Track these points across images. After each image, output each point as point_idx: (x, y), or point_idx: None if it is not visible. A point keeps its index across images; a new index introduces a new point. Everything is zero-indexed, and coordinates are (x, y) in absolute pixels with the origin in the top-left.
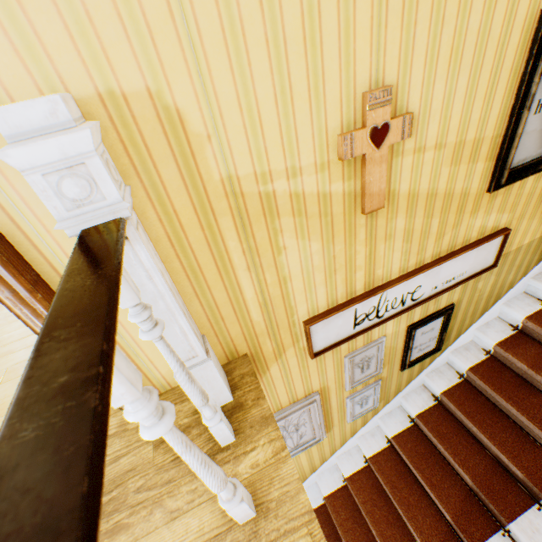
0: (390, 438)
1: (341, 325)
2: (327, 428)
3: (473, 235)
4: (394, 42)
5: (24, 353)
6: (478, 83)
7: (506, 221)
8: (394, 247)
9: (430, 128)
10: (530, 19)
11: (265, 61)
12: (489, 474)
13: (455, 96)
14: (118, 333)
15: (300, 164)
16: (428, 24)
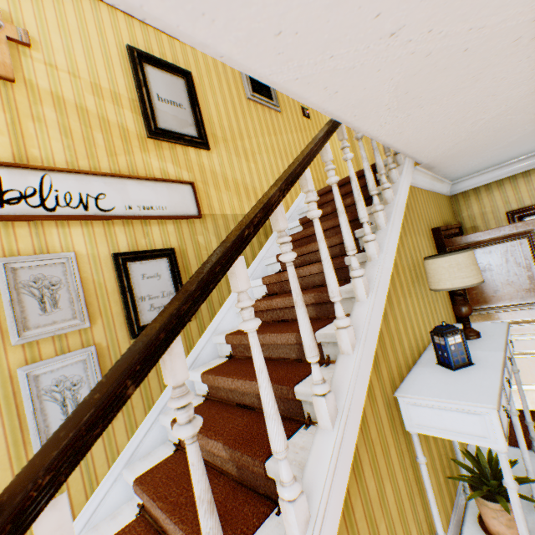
0: (133, 482)
1: None
2: None
3: (158, 174)
4: None
5: None
6: (95, 56)
7: (191, 179)
8: (50, 135)
9: (59, 58)
10: (122, 48)
11: None
12: (251, 426)
13: (76, 52)
14: None
15: None
16: (32, 2)
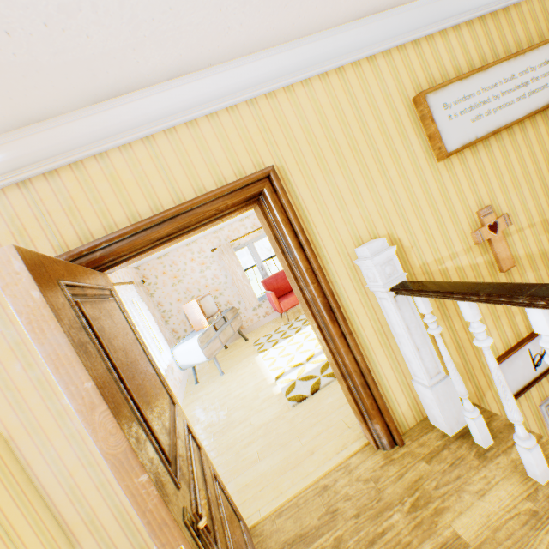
0: None
1: (522, 366)
2: None
3: None
4: (481, 189)
5: (263, 440)
6: (535, 191)
7: None
8: None
9: (519, 218)
10: (546, 159)
11: (429, 212)
12: None
13: (525, 200)
14: (376, 370)
15: (455, 251)
16: (495, 178)
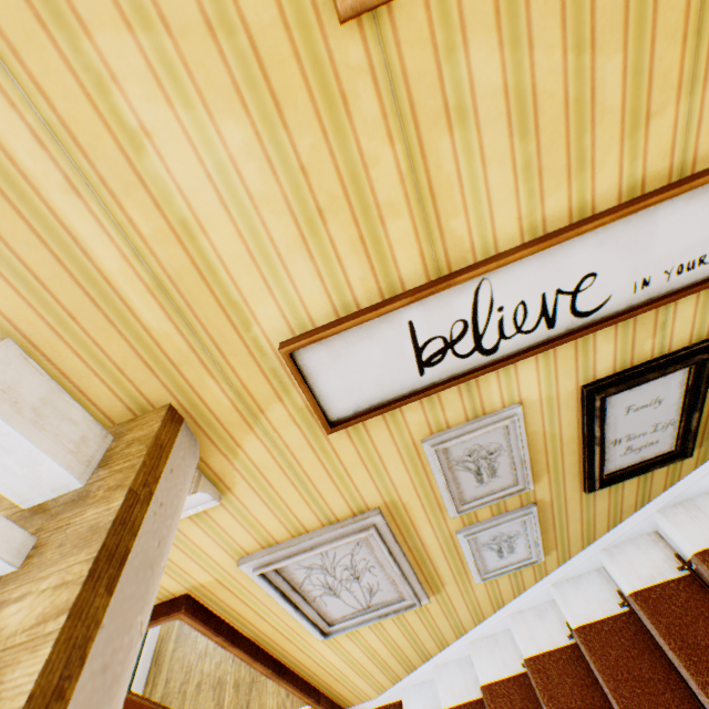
0: (572, 630)
1: (383, 362)
2: (430, 586)
3: None
4: None
5: None
6: None
7: None
8: (485, 151)
9: None
10: None
11: None
12: None
13: None
14: None
15: None
16: None
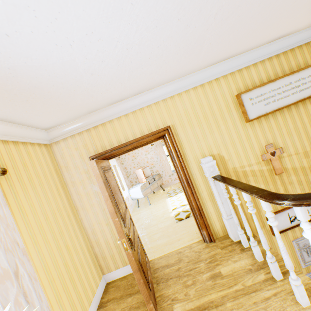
0: None
1: (283, 220)
2: None
3: None
4: (269, 135)
5: (161, 233)
6: (301, 137)
7: None
8: (295, 187)
9: (290, 149)
10: (310, 121)
11: (239, 145)
12: None
13: (294, 141)
14: (207, 210)
15: (251, 163)
16: (277, 130)
